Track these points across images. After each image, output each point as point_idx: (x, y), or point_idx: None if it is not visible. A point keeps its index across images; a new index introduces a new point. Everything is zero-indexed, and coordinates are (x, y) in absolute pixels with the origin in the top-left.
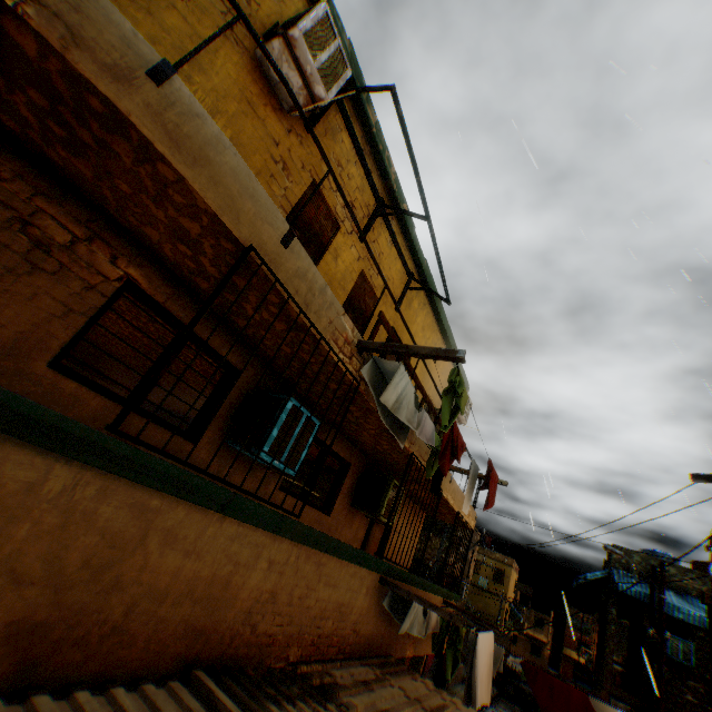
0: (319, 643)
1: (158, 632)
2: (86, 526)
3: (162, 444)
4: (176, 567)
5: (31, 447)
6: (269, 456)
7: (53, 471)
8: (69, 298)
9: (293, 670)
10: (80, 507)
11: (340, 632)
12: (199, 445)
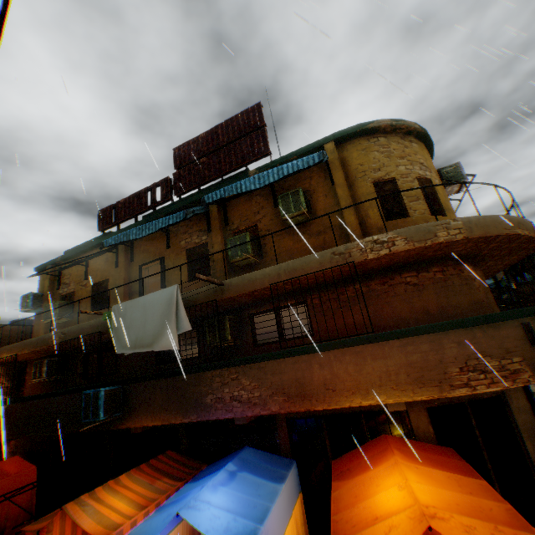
0: None
1: None
2: None
3: None
4: None
5: None
6: None
7: None
8: None
9: None
10: None
11: None
12: None
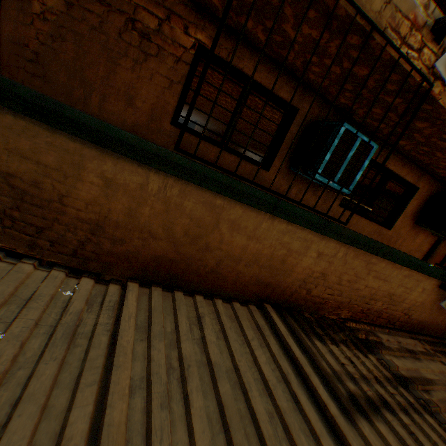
0: (368, 314)
1: (239, 279)
2: (178, 212)
3: (245, 171)
4: (243, 245)
5: (132, 162)
6: (322, 177)
7: (149, 177)
8: (168, 74)
9: (343, 323)
10: (171, 201)
11: (389, 312)
12: (271, 172)
